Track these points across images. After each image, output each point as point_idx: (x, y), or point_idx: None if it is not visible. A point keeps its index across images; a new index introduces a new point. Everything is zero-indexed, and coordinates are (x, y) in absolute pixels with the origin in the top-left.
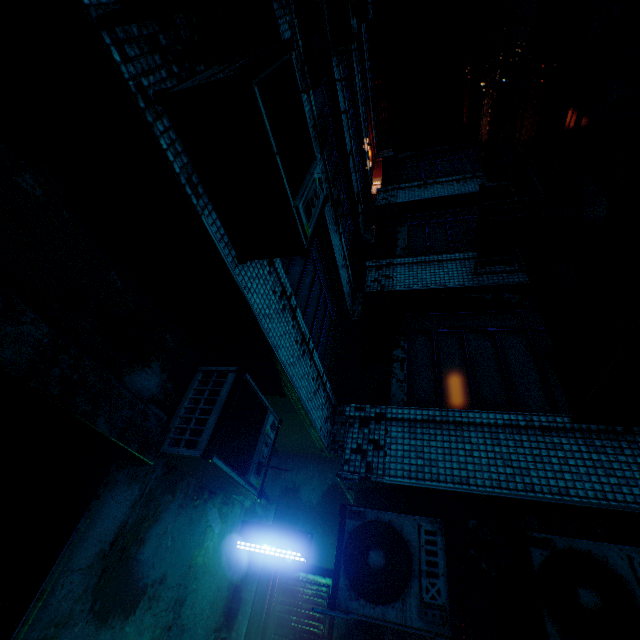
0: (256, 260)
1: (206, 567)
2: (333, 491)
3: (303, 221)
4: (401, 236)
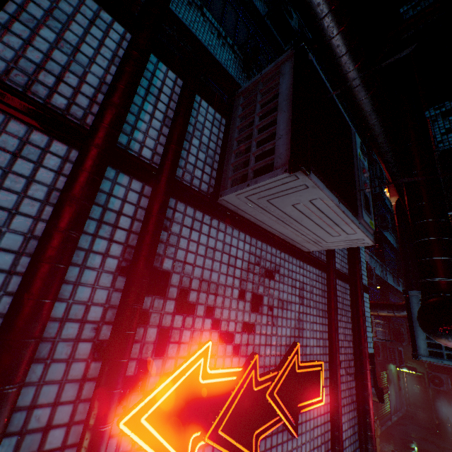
0: None
1: (393, 374)
2: None
3: None
4: None
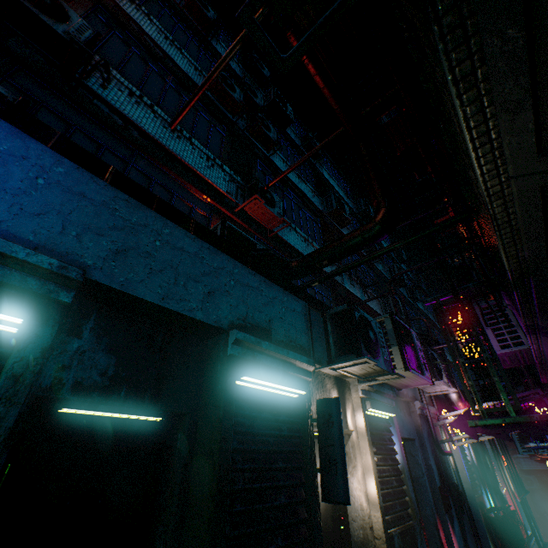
0: None
1: None
2: None
3: None
4: None
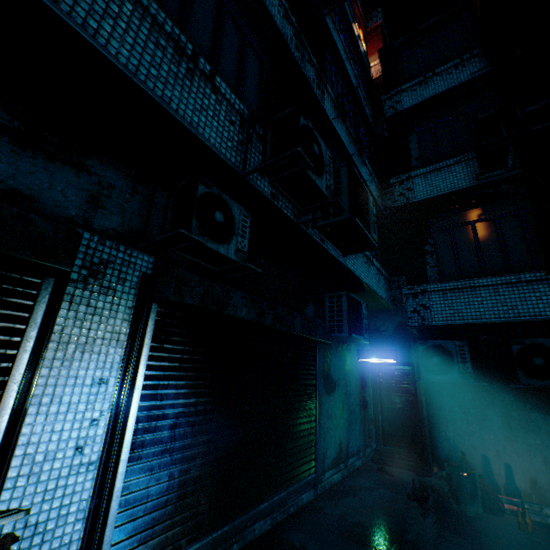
0: None
1: (349, 372)
2: (400, 326)
3: (375, 239)
4: (412, 146)
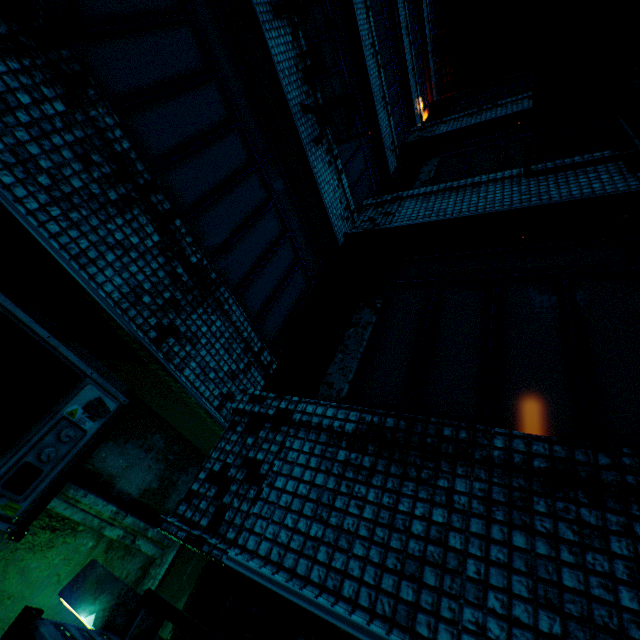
0: (2, 67)
1: None
2: None
3: None
4: (427, 169)
